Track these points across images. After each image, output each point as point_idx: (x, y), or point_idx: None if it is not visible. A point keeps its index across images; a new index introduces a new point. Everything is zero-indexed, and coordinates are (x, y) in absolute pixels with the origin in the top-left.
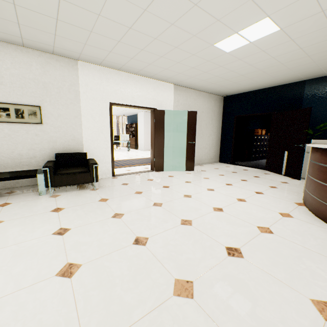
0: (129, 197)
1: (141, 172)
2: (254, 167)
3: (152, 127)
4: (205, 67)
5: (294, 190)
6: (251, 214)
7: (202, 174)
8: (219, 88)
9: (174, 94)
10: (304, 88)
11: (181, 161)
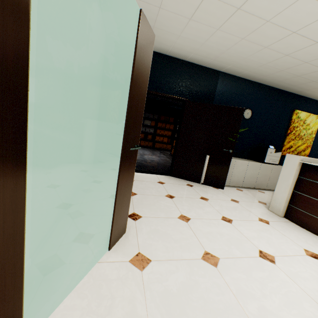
0: None
1: None
2: (152, 171)
3: None
4: None
5: (272, 216)
6: None
7: (168, 239)
8: (146, 7)
9: None
10: (218, 80)
11: (54, 208)
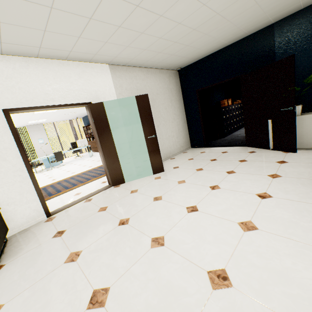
0: (48, 283)
1: (93, 195)
2: (232, 145)
3: (93, 130)
4: (137, 22)
5: (305, 174)
6: (288, 278)
7: (175, 175)
8: (169, 58)
9: (112, 77)
10: (273, 34)
11: (146, 161)
